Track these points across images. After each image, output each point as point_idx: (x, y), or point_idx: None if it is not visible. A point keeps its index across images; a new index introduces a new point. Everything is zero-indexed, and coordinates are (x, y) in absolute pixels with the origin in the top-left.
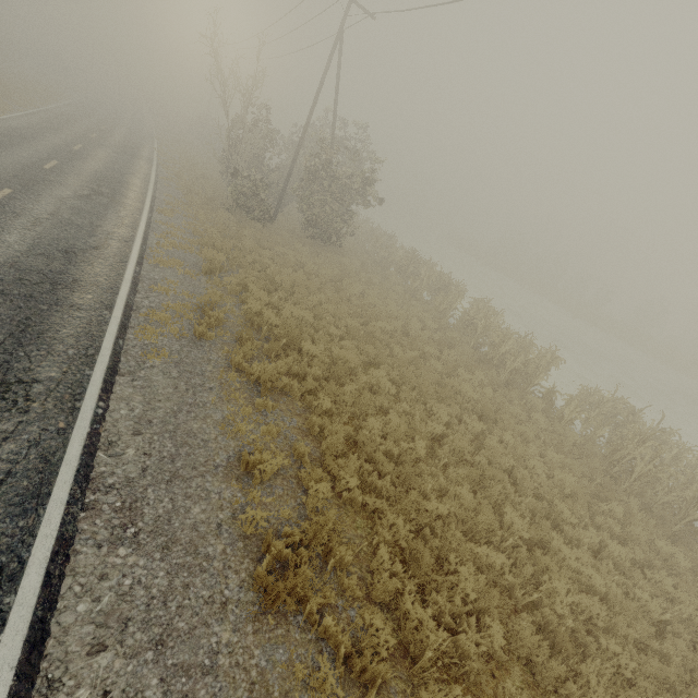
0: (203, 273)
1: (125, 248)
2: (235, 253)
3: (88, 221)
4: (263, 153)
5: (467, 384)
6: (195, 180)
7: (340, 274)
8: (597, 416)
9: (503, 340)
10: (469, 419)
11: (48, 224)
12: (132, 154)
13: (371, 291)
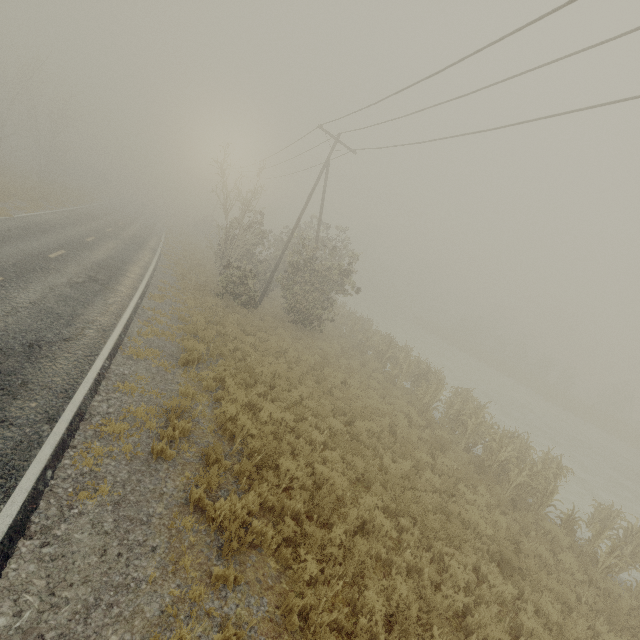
0: (179, 364)
1: (101, 338)
2: (216, 342)
3: (71, 309)
4: (255, 248)
5: (476, 513)
6: (192, 267)
7: (321, 360)
8: (633, 553)
9: (501, 445)
10: (488, 570)
11: (25, 313)
12: (139, 245)
13: (352, 381)
